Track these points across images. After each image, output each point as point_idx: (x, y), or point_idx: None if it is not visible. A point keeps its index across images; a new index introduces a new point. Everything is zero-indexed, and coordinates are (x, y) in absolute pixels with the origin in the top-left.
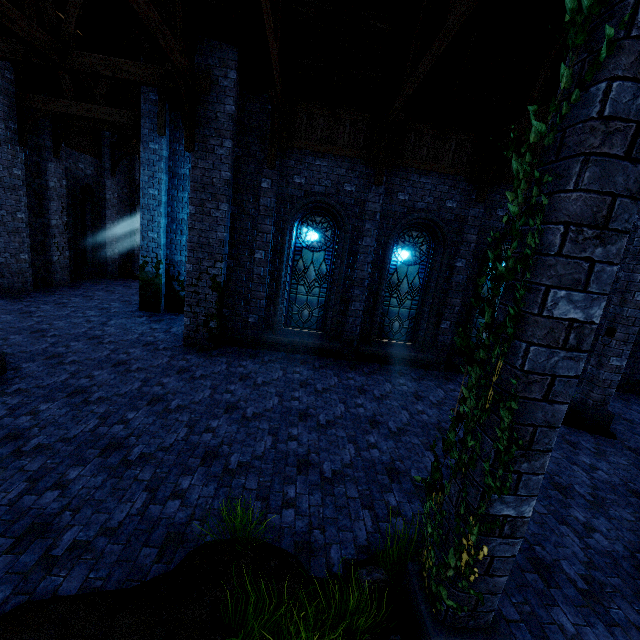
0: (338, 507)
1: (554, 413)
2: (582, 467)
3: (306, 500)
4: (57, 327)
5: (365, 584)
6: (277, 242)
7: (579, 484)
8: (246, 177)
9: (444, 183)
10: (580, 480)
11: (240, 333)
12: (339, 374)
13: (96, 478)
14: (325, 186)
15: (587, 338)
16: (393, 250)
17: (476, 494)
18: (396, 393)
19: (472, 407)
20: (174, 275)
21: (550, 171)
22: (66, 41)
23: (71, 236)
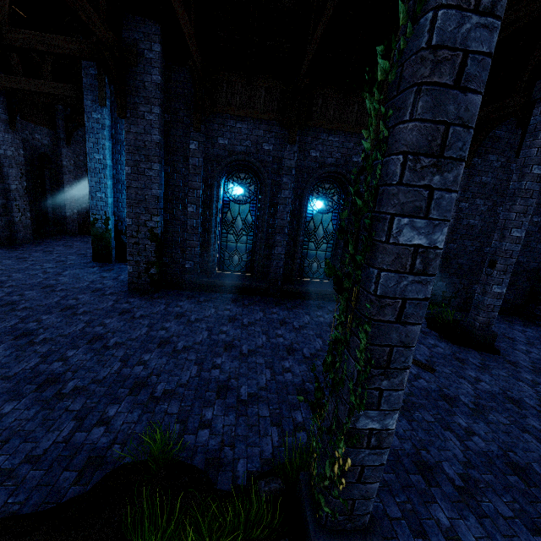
0: (249, 425)
1: (408, 333)
2: (468, 380)
3: (221, 421)
4: (15, 278)
5: (263, 494)
6: (206, 197)
7: (464, 394)
8: (176, 140)
9: (350, 140)
10: (465, 391)
11: (179, 278)
12: (265, 309)
13: (29, 411)
14: (246, 146)
15: (432, 262)
16: (309, 201)
17: (344, 411)
18: (313, 324)
19: (342, 332)
20: (122, 230)
21: (393, 105)
22: (2, 19)
23: (32, 199)
